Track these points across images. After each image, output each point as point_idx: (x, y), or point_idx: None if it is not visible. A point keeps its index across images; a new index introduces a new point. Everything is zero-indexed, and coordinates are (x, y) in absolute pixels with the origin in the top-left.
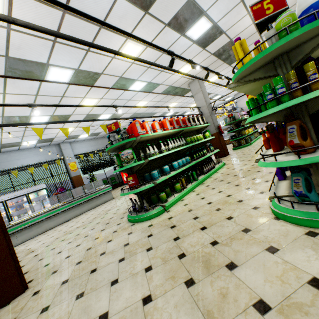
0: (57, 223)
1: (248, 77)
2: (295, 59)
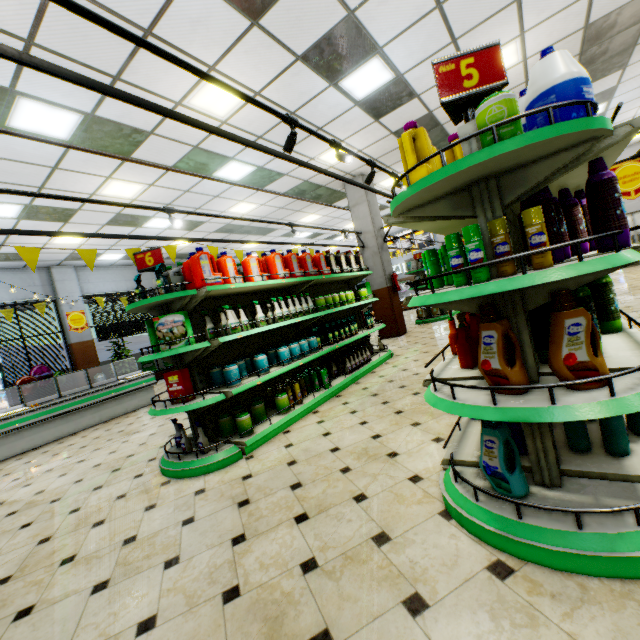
0: (8, 452)
1: (423, 209)
2: (512, 192)
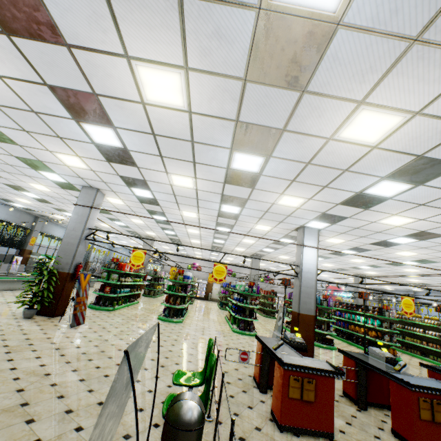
0: None
1: (171, 281)
2: (180, 284)
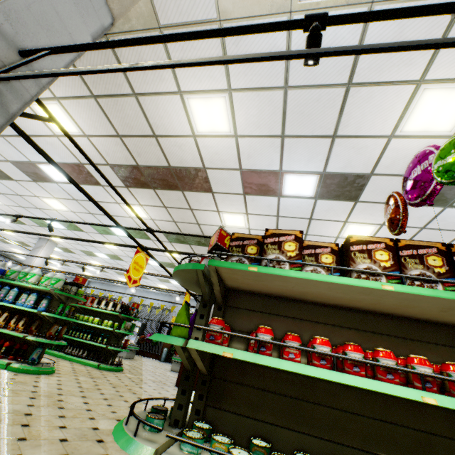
0: None
1: None
2: None
